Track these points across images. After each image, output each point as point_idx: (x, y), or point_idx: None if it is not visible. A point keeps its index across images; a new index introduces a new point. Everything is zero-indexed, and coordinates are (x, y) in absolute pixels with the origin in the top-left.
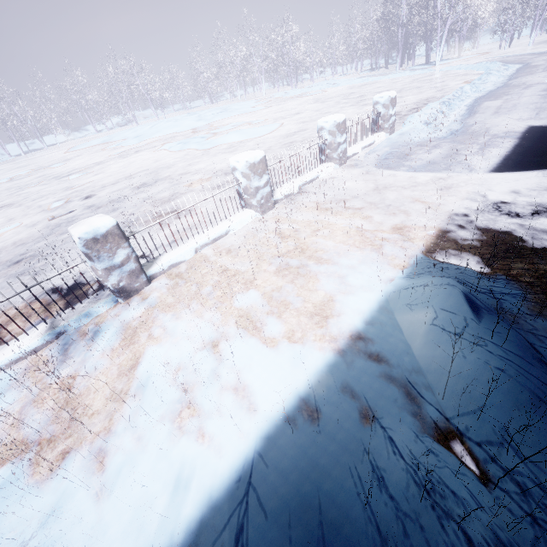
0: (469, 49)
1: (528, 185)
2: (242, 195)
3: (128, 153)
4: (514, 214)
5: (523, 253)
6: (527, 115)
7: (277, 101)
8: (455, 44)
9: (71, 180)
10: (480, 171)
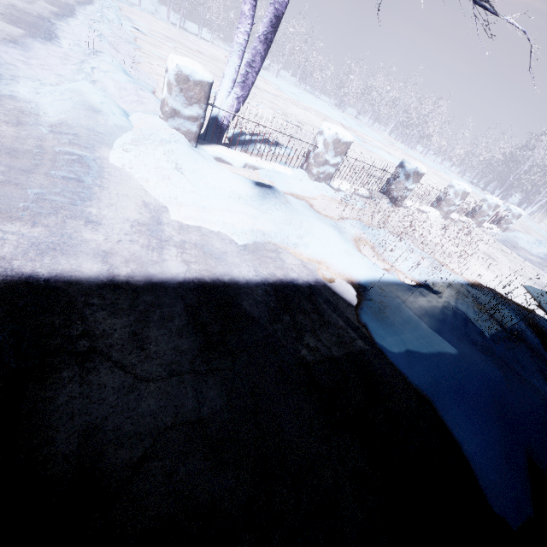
0: (546, 224)
1: None
2: (440, 201)
3: (295, 104)
4: None
5: None
6: None
7: (400, 150)
8: (540, 213)
9: (266, 95)
10: None
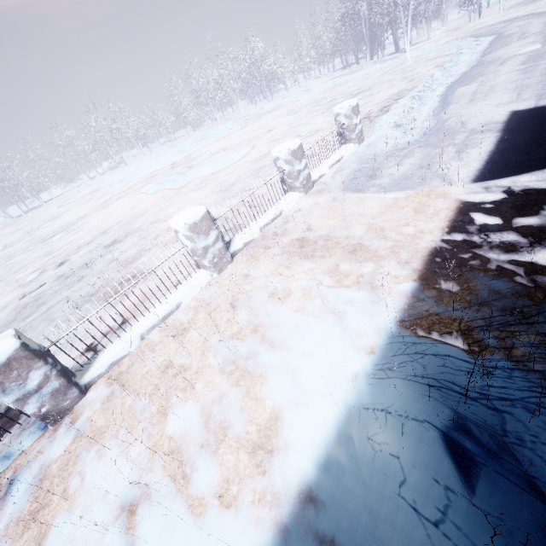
0: (439, 28)
1: (521, 197)
2: (192, 256)
3: (111, 201)
4: (508, 245)
5: (527, 315)
6: (507, 98)
7: (253, 118)
8: (423, 26)
9: (53, 242)
10: (460, 182)
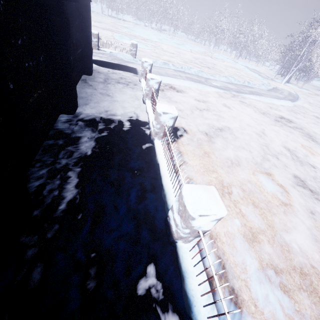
0: None
1: None
2: None
3: (111, 30)
4: None
5: None
6: None
7: (204, 54)
8: None
9: None
10: None
